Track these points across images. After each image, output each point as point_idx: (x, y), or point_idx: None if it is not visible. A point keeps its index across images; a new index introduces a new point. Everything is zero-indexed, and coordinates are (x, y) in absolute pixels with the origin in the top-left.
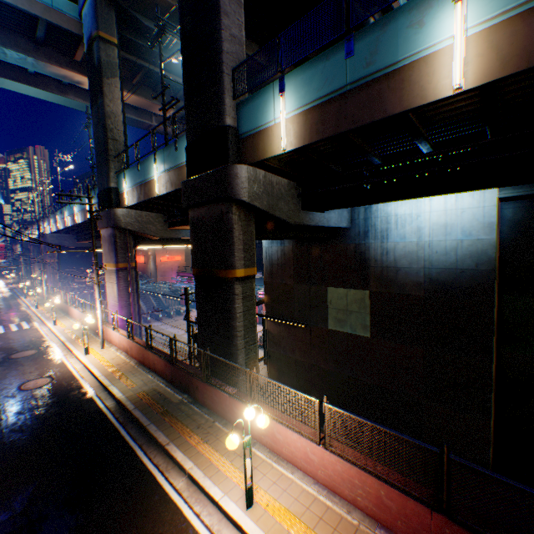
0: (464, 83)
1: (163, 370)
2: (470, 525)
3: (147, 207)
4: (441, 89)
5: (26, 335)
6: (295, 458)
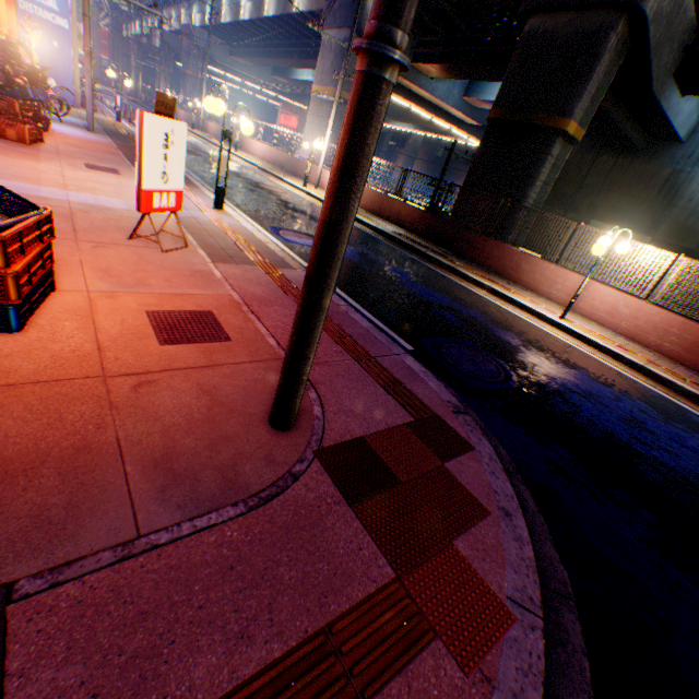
0: None
1: (413, 223)
2: None
3: None
4: None
5: (208, 149)
6: (593, 312)
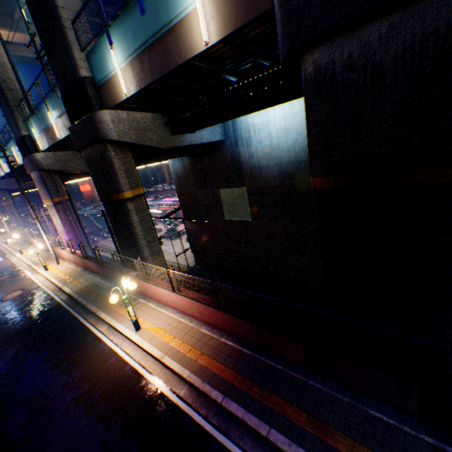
0: (209, 40)
1: (98, 270)
2: (229, 312)
3: (62, 148)
4: (200, 44)
5: (1, 265)
6: (169, 303)
